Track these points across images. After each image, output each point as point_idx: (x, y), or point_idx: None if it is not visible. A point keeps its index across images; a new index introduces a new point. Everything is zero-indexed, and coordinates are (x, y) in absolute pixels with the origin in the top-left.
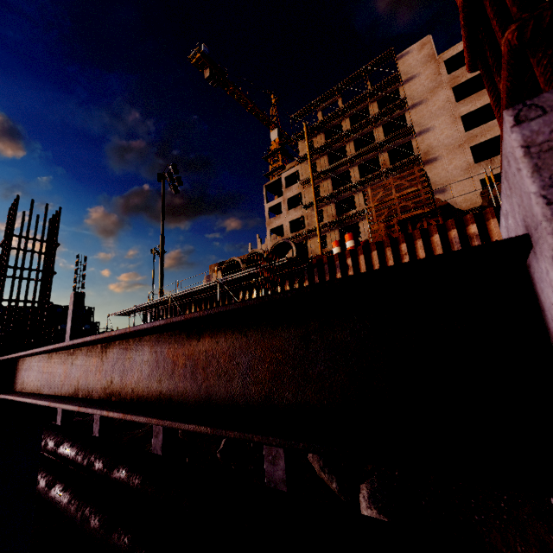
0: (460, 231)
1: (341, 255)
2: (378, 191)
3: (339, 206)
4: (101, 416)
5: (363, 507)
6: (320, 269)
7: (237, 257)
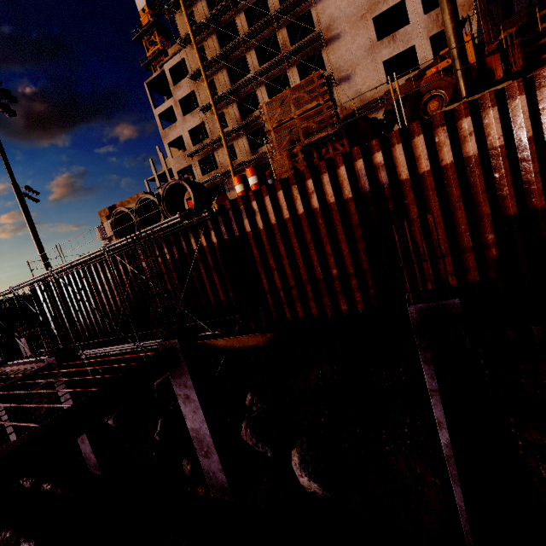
0: (366, 160)
1: (245, 197)
2: (274, 108)
3: (242, 106)
4: (14, 427)
5: (296, 474)
6: (225, 216)
7: (124, 208)
